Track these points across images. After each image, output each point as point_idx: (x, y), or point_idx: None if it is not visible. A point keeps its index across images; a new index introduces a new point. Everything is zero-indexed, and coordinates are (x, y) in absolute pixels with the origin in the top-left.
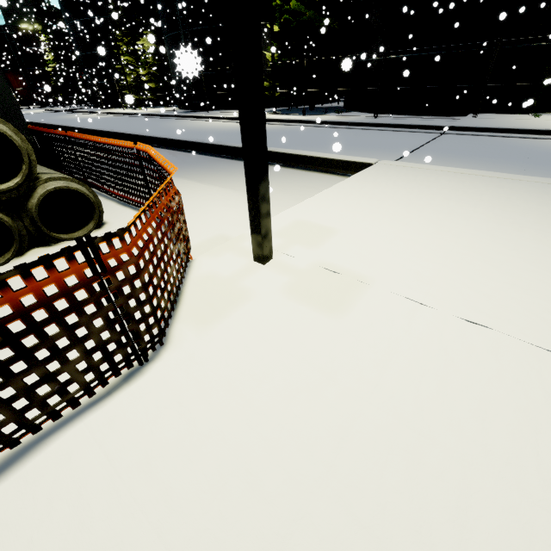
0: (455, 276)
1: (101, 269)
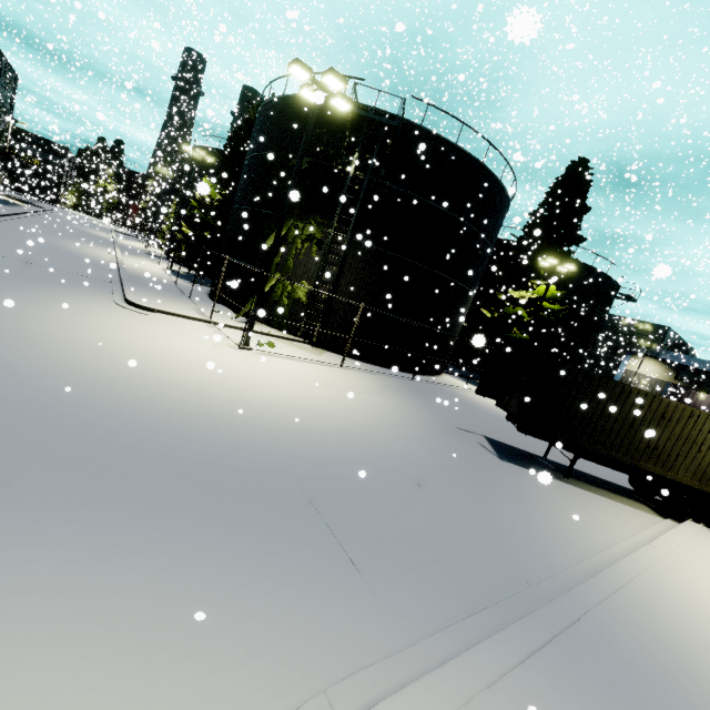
0: None
1: None
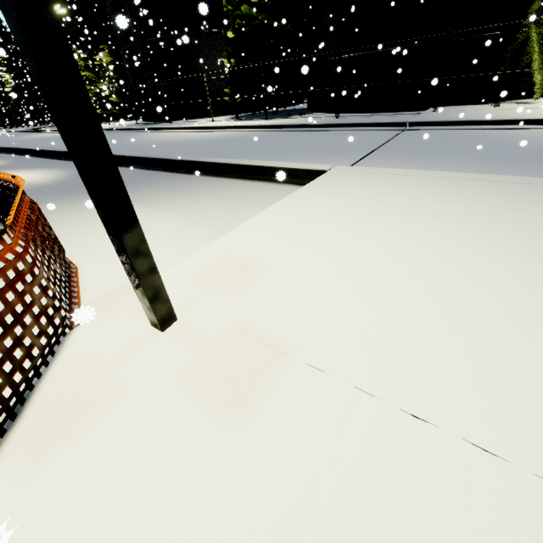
0: (408, 334)
1: None
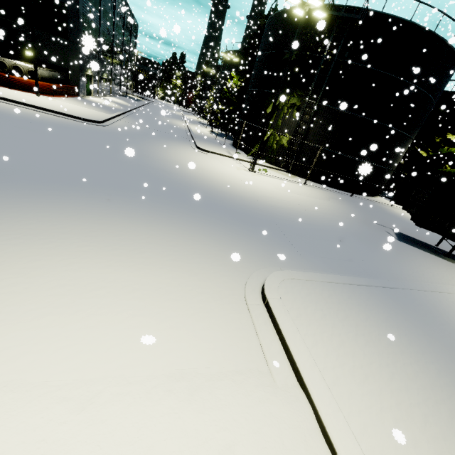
0: (40, 100)
1: (9, 76)
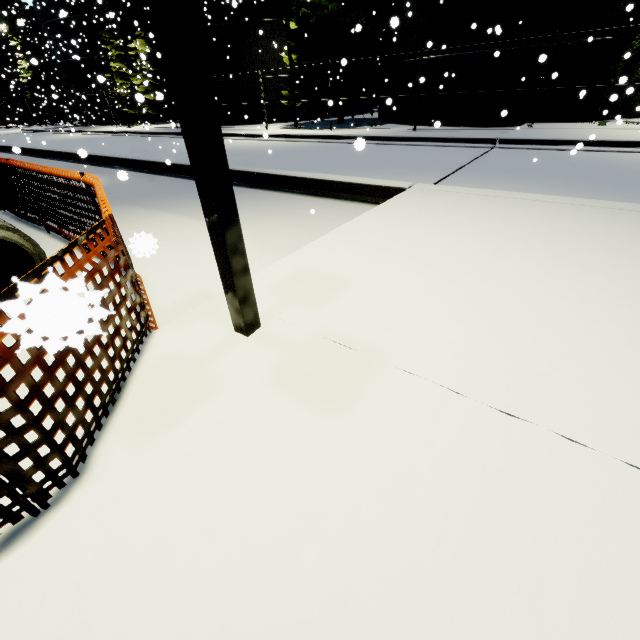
0: (500, 346)
1: None
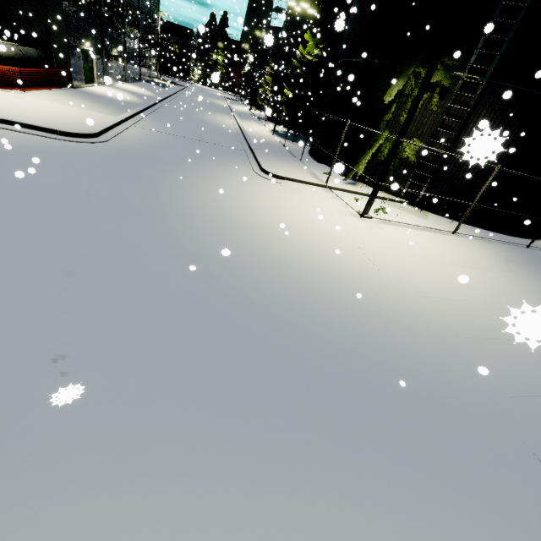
0: None
1: None
